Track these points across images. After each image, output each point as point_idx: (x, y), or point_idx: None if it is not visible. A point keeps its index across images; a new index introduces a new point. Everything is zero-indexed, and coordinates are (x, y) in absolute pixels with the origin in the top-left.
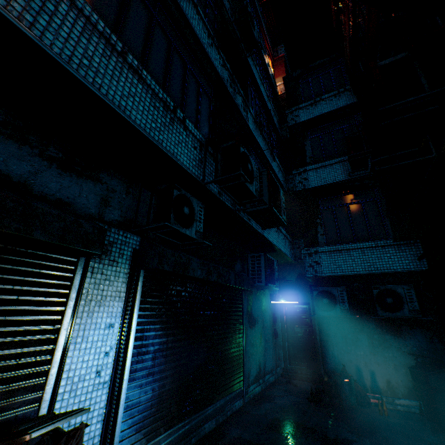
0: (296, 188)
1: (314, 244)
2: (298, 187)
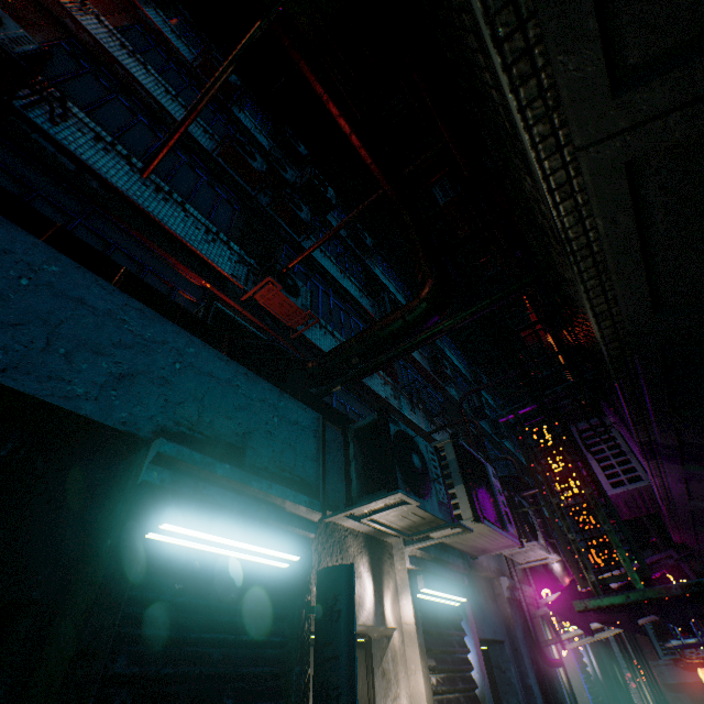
0: None
1: (653, 657)
2: None
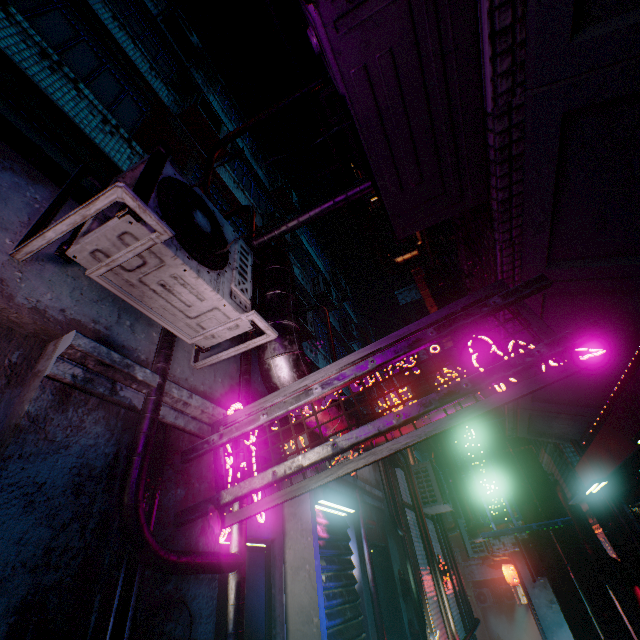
0: (448, 519)
1: (467, 559)
2: (449, 518)
